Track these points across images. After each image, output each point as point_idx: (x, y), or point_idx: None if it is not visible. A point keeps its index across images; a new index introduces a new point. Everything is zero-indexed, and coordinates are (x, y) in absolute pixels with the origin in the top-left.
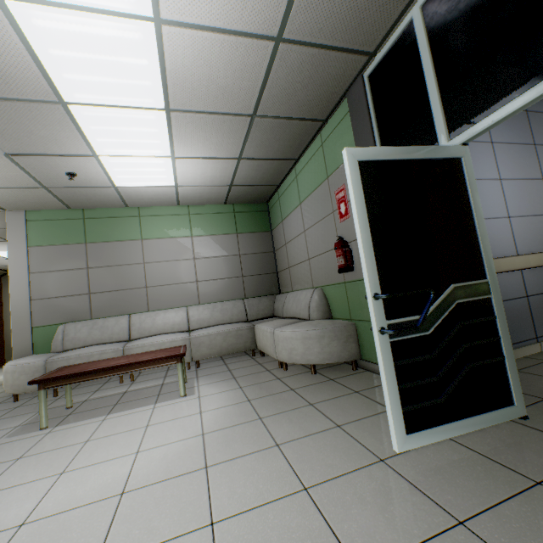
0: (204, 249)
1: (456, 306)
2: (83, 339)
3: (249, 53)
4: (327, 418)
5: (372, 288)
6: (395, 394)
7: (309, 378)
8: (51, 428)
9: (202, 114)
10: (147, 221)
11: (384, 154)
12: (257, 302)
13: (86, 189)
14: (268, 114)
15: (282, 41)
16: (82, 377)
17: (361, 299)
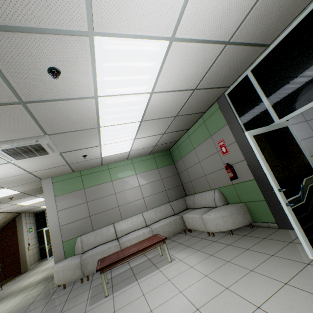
0: (144, 180)
1: (309, 188)
2: (92, 243)
3: (182, 95)
4: (263, 253)
5: (276, 187)
6: (302, 232)
7: (232, 237)
8: (111, 294)
9: (154, 120)
10: (112, 170)
11: (261, 131)
12: (177, 203)
13: (87, 161)
14: (182, 114)
15: (195, 89)
16: (120, 261)
17: (246, 191)
